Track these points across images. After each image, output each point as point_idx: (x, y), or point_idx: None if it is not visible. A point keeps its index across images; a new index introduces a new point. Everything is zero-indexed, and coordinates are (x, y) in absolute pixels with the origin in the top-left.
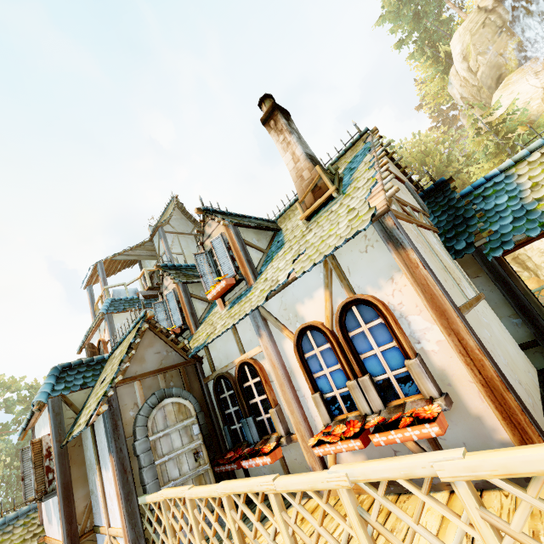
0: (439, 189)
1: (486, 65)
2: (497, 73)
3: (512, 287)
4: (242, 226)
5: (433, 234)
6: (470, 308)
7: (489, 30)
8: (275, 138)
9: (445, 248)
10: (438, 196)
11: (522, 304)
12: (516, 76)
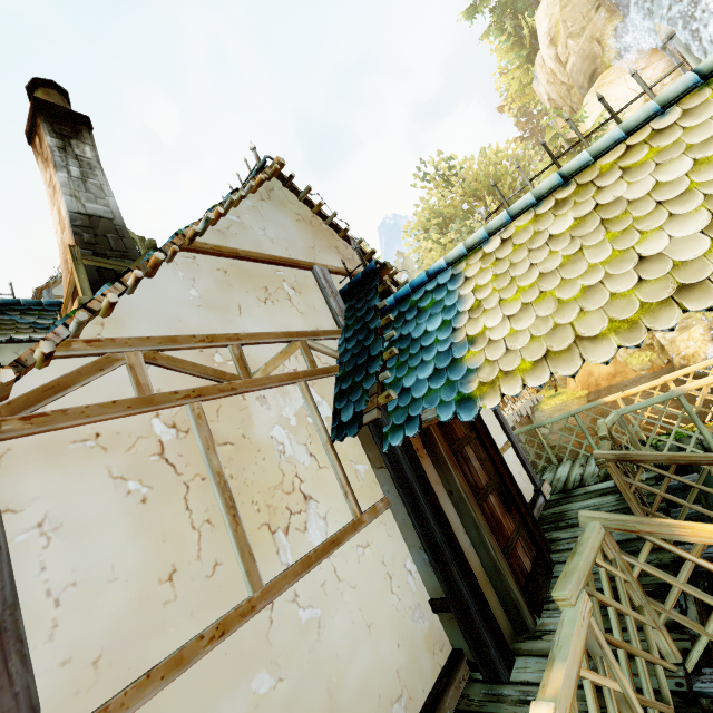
0: (366, 283)
1: (578, 53)
2: (591, 67)
3: (420, 503)
4: (6, 343)
5: (301, 390)
6: (211, 644)
7: (584, 0)
8: (43, 173)
9: (332, 412)
10: (360, 298)
11: (432, 537)
12: (613, 73)
